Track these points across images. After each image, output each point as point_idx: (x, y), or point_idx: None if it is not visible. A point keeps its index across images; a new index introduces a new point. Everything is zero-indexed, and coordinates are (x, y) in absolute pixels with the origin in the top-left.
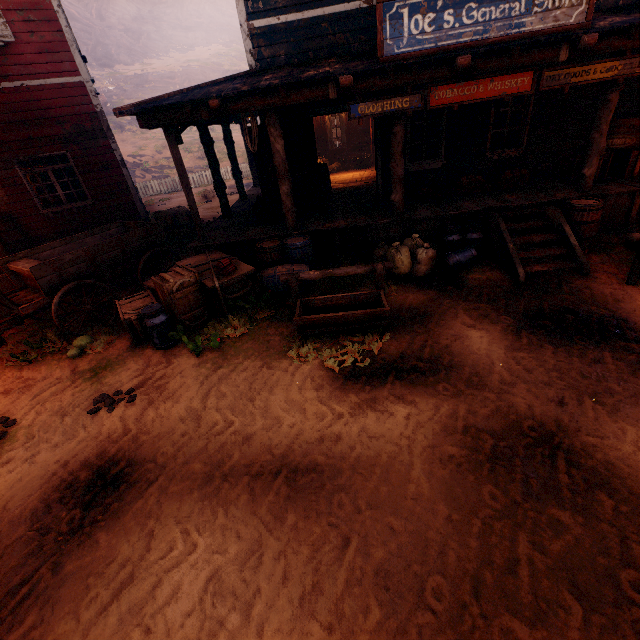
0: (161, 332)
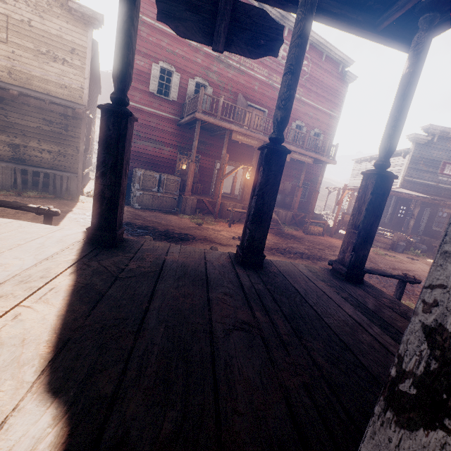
0: (404, 248)
